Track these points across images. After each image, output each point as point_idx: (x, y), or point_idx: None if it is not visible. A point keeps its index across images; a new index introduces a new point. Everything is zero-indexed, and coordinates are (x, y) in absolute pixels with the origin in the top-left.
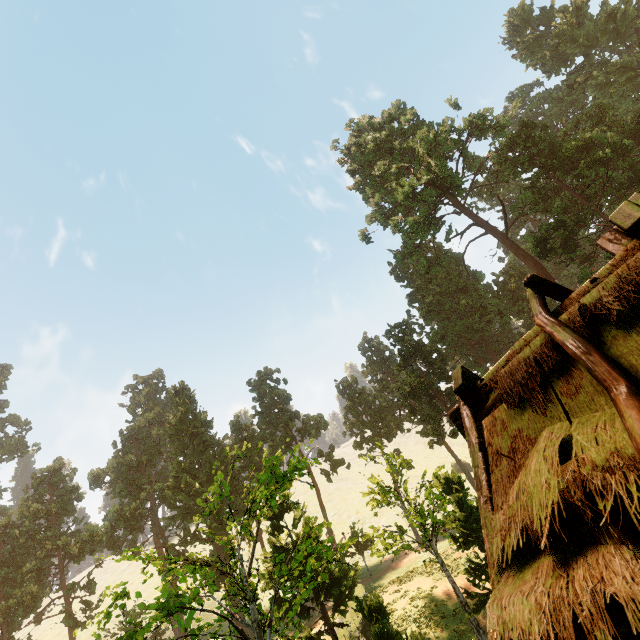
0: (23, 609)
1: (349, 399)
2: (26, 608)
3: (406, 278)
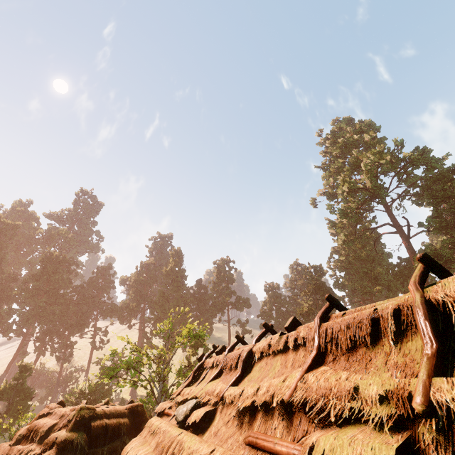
0: (78, 329)
1: (269, 297)
2: (79, 329)
3: (337, 235)
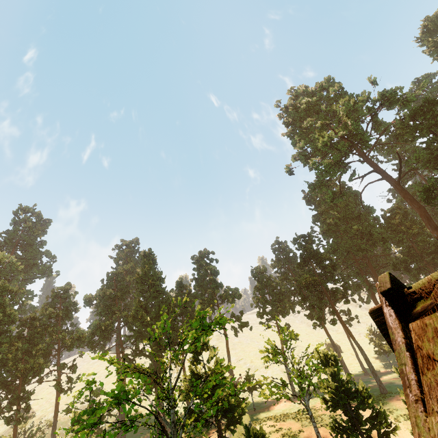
0: (33, 372)
1: (259, 281)
2: (35, 372)
3: (314, 203)
